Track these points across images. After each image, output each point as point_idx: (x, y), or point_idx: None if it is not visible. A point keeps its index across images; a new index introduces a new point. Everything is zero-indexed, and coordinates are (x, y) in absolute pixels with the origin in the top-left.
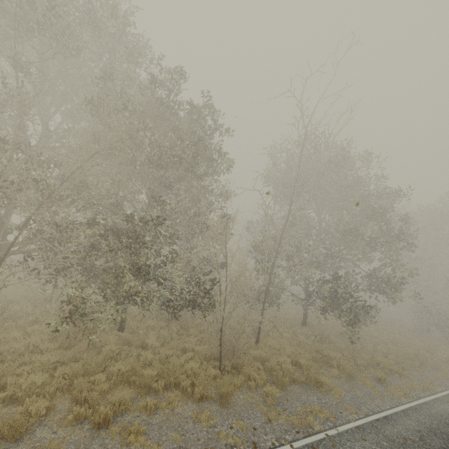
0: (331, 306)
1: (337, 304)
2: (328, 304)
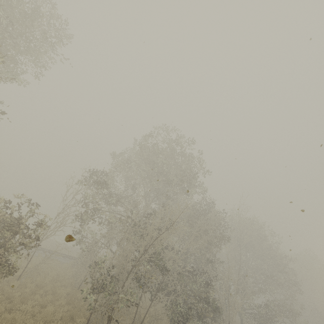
0: (265, 323)
1: (267, 322)
2: (264, 321)
